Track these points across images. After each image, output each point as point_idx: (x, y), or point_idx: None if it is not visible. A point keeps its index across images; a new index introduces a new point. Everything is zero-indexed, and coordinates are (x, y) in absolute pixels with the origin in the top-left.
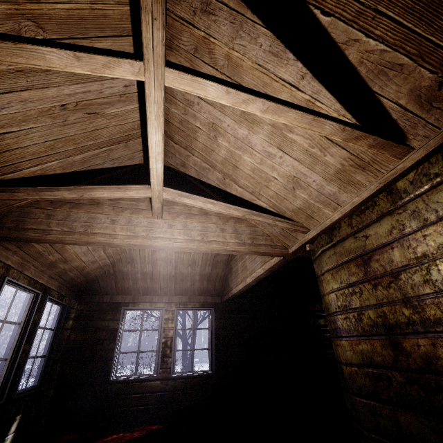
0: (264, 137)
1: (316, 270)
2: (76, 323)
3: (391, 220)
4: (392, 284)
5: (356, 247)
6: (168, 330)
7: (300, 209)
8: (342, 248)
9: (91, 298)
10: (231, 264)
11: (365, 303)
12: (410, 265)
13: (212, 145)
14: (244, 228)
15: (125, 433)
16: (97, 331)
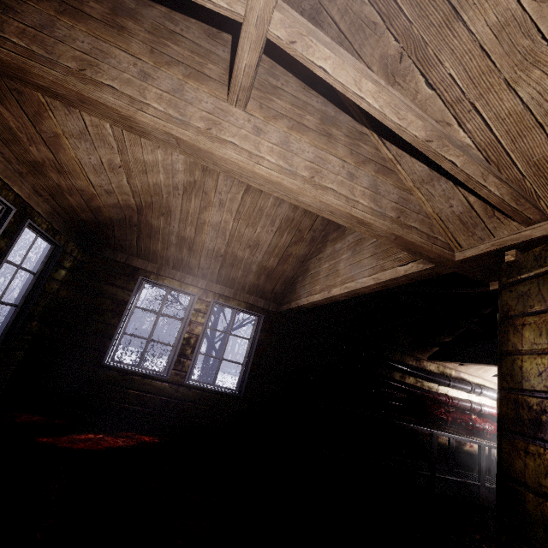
0: None
1: (509, 304)
2: (71, 277)
3: None
4: None
5: None
6: (195, 325)
7: None
8: None
9: (99, 250)
10: (309, 263)
11: None
12: None
13: None
14: (390, 188)
15: (106, 436)
16: (98, 296)
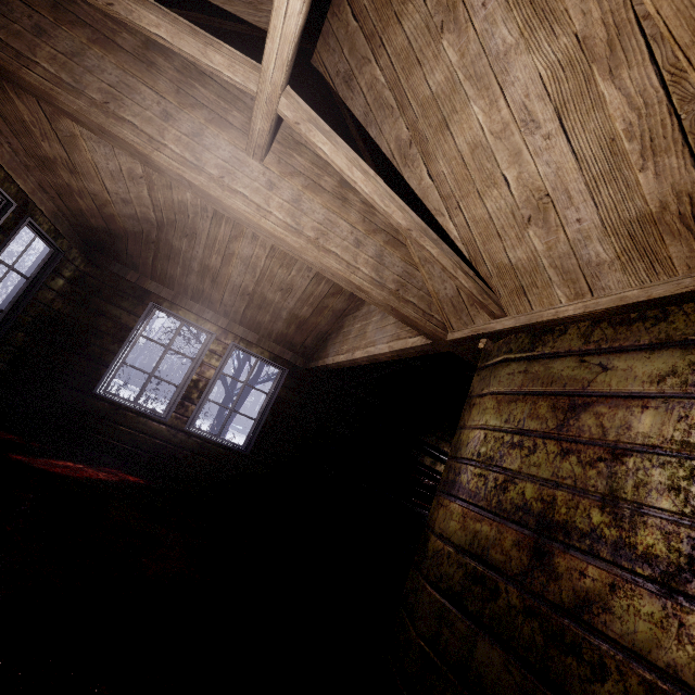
0: (544, 68)
1: (474, 386)
2: (70, 288)
3: (679, 358)
4: (602, 463)
5: (572, 377)
6: (208, 367)
7: (513, 268)
8: (544, 368)
9: (107, 263)
10: (345, 320)
11: (528, 469)
12: (660, 449)
13: (424, 49)
14: (396, 261)
15: (87, 467)
16: (99, 316)
